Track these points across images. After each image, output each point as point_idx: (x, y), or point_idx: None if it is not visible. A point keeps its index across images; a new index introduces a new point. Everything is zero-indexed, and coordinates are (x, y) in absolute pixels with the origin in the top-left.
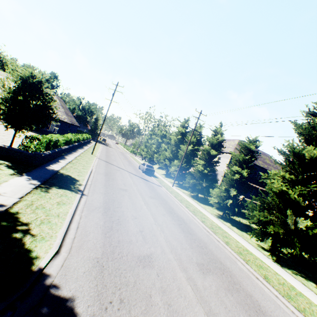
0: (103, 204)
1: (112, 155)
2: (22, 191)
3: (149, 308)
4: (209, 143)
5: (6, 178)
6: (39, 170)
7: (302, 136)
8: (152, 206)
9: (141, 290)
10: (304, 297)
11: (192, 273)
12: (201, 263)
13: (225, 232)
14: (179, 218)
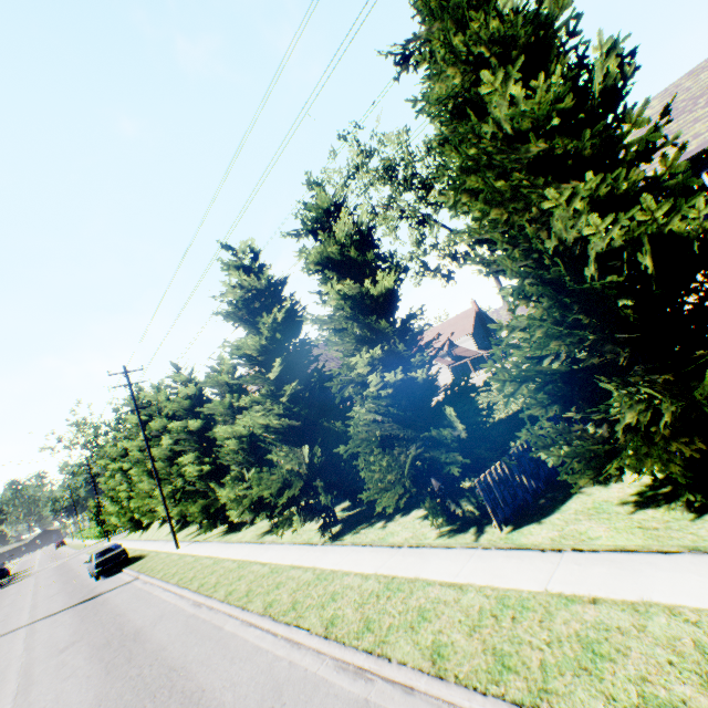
0: None
1: (3, 608)
2: None
3: None
4: (180, 412)
5: None
6: None
7: (241, 326)
8: (43, 681)
9: None
10: (329, 578)
11: None
12: None
13: (247, 566)
14: (125, 640)
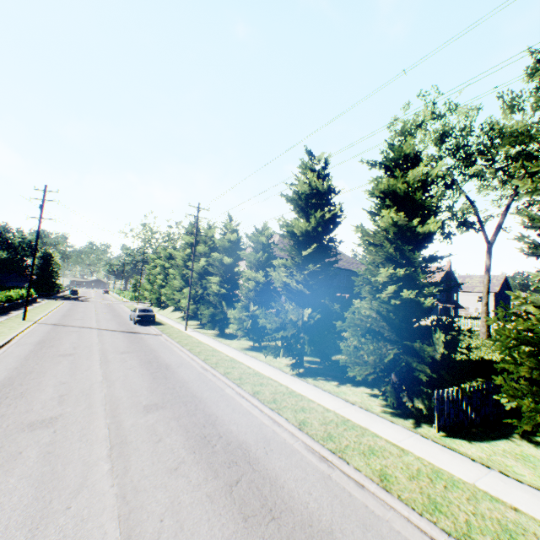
0: (2, 381)
1: (79, 312)
2: None
3: (8, 463)
4: (221, 248)
5: None
6: None
7: (295, 211)
8: (115, 363)
9: (7, 452)
10: (298, 397)
11: (126, 416)
12: (154, 404)
13: (237, 363)
14: (160, 366)
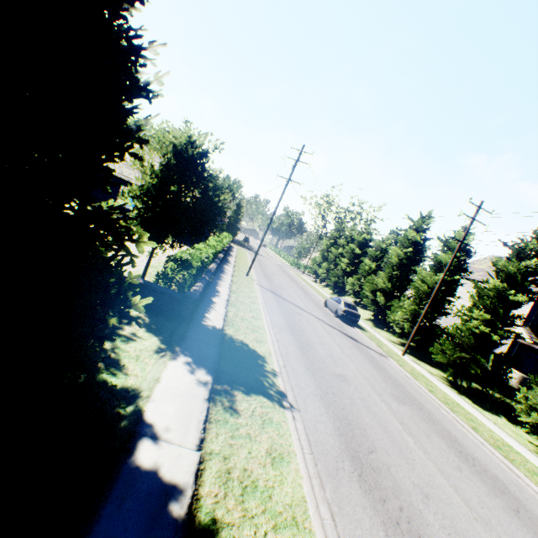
0: (339, 440)
1: (271, 274)
2: (192, 415)
3: None
4: (503, 274)
5: (153, 364)
6: (196, 333)
7: None
8: (419, 435)
9: None
10: None
11: None
12: None
13: None
14: (493, 481)
